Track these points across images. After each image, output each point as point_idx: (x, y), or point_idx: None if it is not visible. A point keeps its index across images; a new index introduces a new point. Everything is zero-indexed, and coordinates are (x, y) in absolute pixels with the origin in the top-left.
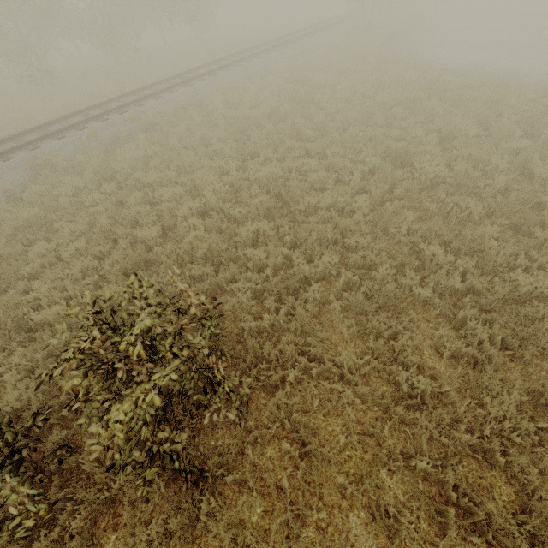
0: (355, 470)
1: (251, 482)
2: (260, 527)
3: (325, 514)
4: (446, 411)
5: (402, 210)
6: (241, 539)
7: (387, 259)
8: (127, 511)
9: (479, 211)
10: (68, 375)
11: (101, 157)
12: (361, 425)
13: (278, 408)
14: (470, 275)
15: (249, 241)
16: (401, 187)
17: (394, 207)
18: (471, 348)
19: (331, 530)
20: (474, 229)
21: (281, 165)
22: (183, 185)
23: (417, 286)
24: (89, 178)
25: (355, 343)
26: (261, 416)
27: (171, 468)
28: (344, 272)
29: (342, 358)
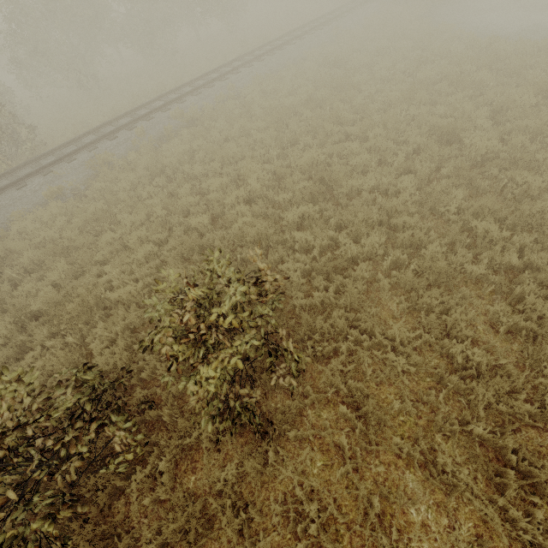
0: (410, 434)
1: (311, 438)
2: (321, 478)
3: (383, 468)
4: (504, 380)
5: (450, 188)
6: (305, 484)
7: (436, 237)
8: (205, 455)
9: (537, 186)
10: (162, 333)
11: (151, 153)
12: (414, 394)
13: (333, 375)
14: (528, 250)
15: (294, 225)
16: (448, 166)
17: (442, 186)
18: (530, 323)
19: (389, 484)
20: (532, 205)
21: (322, 150)
22: (227, 175)
23: (469, 263)
24: (142, 174)
25: (405, 319)
26: (316, 384)
27: (239, 424)
28: (392, 252)
29: (393, 331)
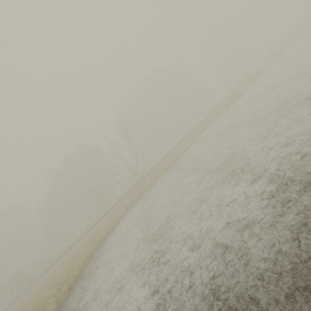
0: None
1: None
2: None
3: None
4: None
5: None
6: None
7: None
8: None
9: None
10: None
11: None
12: None
13: None
14: None
15: None
16: None
17: None
18: None
19: None
20: None
21: None
22: None
23: None
24: None
25: None
26: None
27: None
28: None
29: None
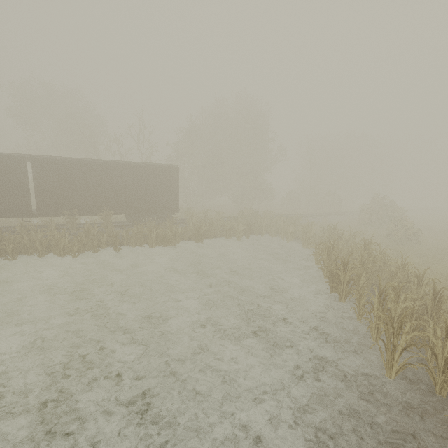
0: None
1: None
2: None
3: None
4: None
5: None
6: None
7: None
8: None
9: None
10: None
11: None
12: None
13: None
14: None
15: None
16: None
17: None
18: None
19: None
20: None
21: None
22: None
23: None
24: None
25: None
26: None
27: None
28: None
29: None
